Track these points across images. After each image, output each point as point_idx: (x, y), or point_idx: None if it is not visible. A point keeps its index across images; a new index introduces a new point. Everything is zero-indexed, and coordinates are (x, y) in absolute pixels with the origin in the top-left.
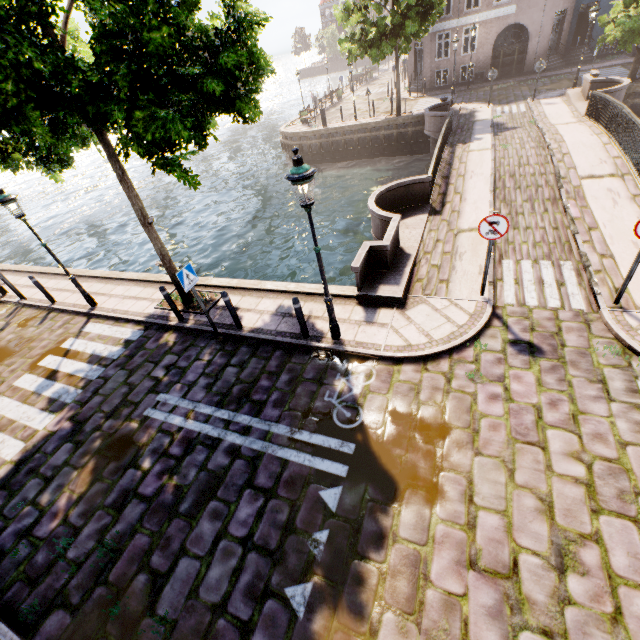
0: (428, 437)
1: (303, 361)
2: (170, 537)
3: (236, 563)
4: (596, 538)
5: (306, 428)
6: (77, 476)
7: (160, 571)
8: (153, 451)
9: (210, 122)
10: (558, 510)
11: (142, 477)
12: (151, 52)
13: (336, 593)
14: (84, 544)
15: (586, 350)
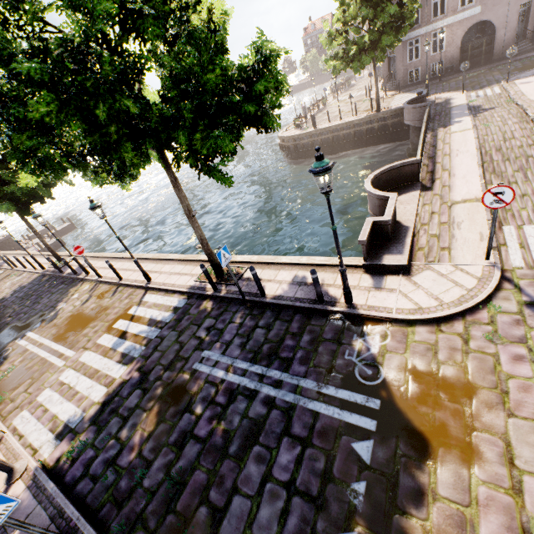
0: (453, 396)
1: (321, 323)
2: (223, 475)
3: (282, 505)
4: None
5: (331, 383)
6: (146, 417)
7: (217, 506)
8: (203, 399)
9: (242, 135)
10: None
11: (196, 421)
12: (207, 89)
13: None
14: (155, 475)
15: None
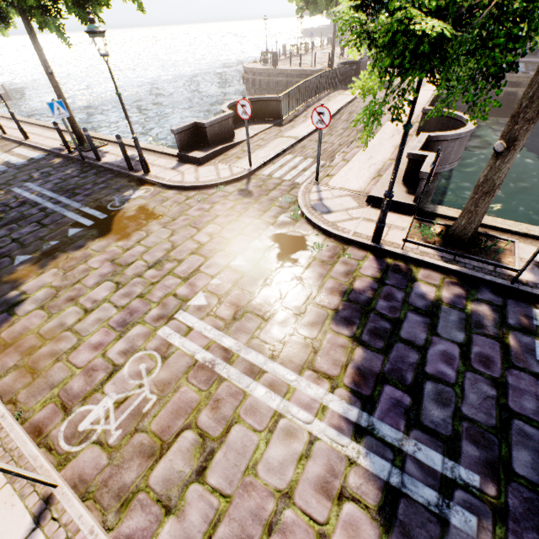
0: (148, 218)
1: (119, 181)
2: None
3: (3, 245)
4: (181, 261)
5: (90, 206)
6: None
7: None
8: (2, 203)
9: None
10: (176, 250)
11: None
12: None
13: (39, 260)
14: None
15: (275, 199)
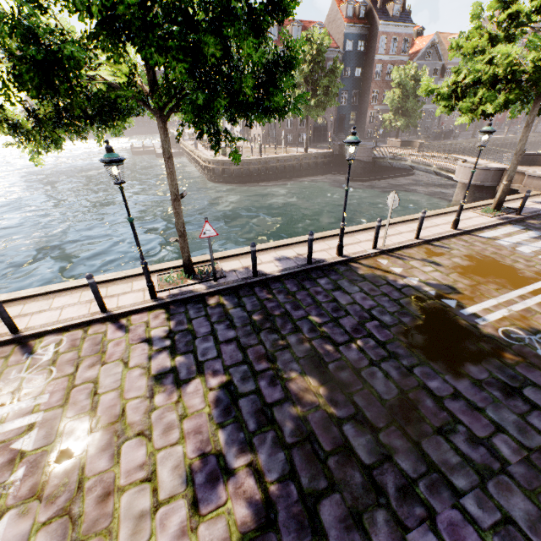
0: None
1: None
2: None
3: None
4: None
5: None
6: None
7: None
8: None
9: None
10: None
11: None
12: None
13: None
14: None
15: None
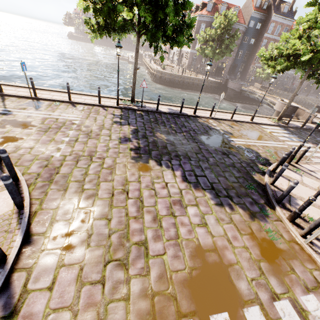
0: None
1: None
2: None
3: None
4: None
5: None
6: None
7: None
8: None
9: None
10: None
11: None
12: None
13: None
14: None
15: None
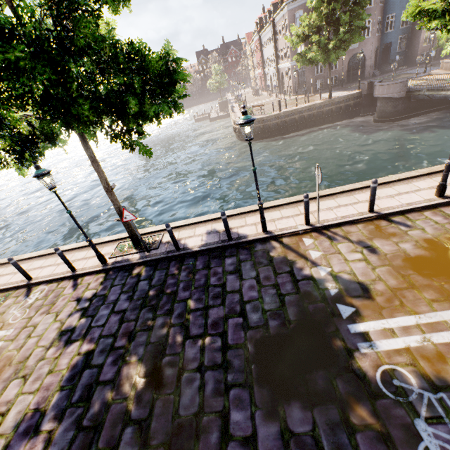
0: None
1: None
2: None
3: None
4: None
5: None
6: None
7: None
8: None
9: None
10: None
11: None
12: None
13: None
14: None
15: None
